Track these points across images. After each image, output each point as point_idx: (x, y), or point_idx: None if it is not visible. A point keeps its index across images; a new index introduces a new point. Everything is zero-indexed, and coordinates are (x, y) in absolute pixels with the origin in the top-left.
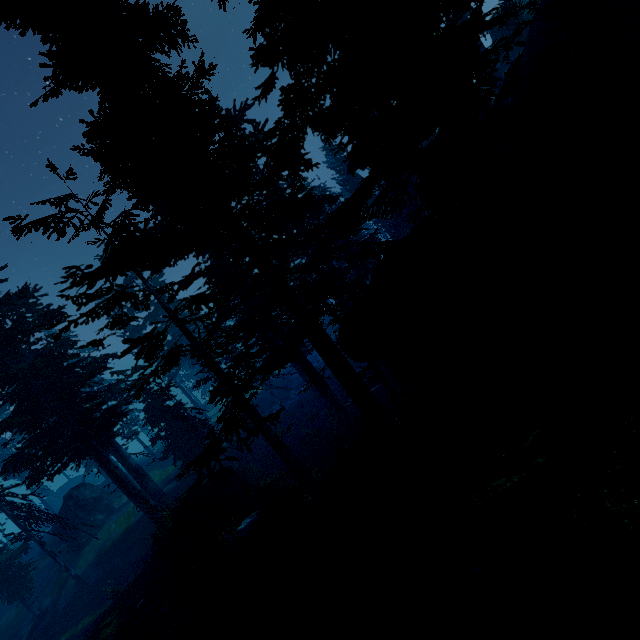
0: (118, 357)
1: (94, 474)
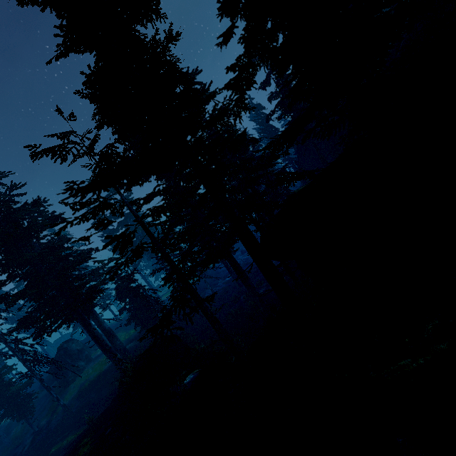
0: (99, 250)
1: (79, 332)
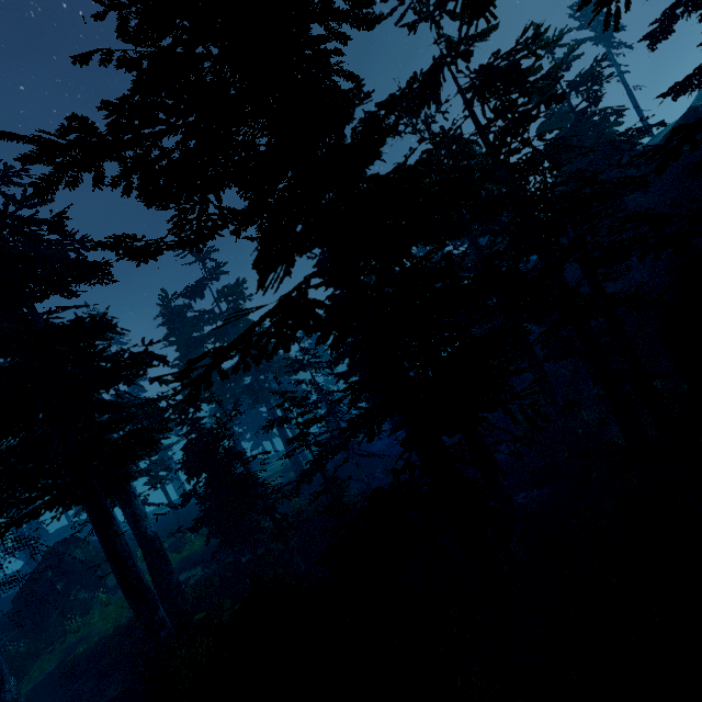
0: (167, 363)
1: None
